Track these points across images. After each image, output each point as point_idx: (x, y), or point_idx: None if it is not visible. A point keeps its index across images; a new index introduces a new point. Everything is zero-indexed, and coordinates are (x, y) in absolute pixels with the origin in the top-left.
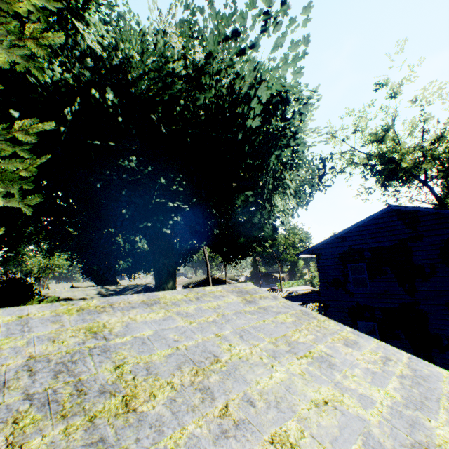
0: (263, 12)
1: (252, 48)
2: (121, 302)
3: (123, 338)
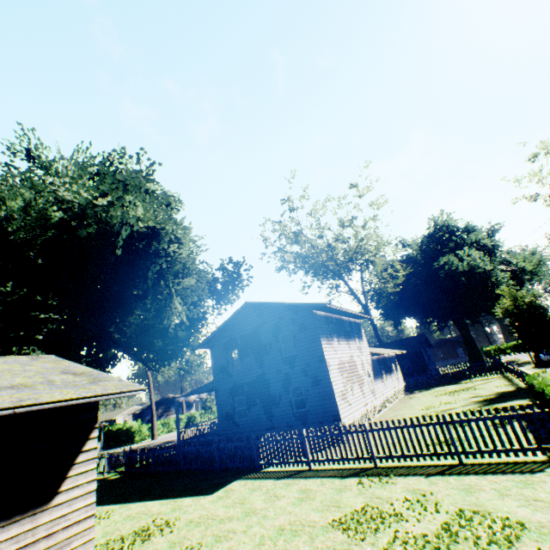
0: (122, 183)
1: (121, 201)
2: None
3: None
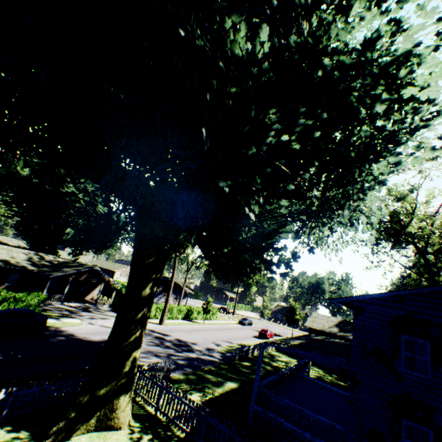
0: None
1: None
2: None
3: None
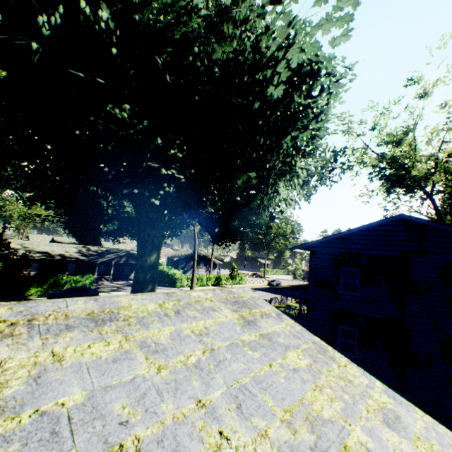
0: None
1: None
2: (52, 314)
3: (14, 419)
